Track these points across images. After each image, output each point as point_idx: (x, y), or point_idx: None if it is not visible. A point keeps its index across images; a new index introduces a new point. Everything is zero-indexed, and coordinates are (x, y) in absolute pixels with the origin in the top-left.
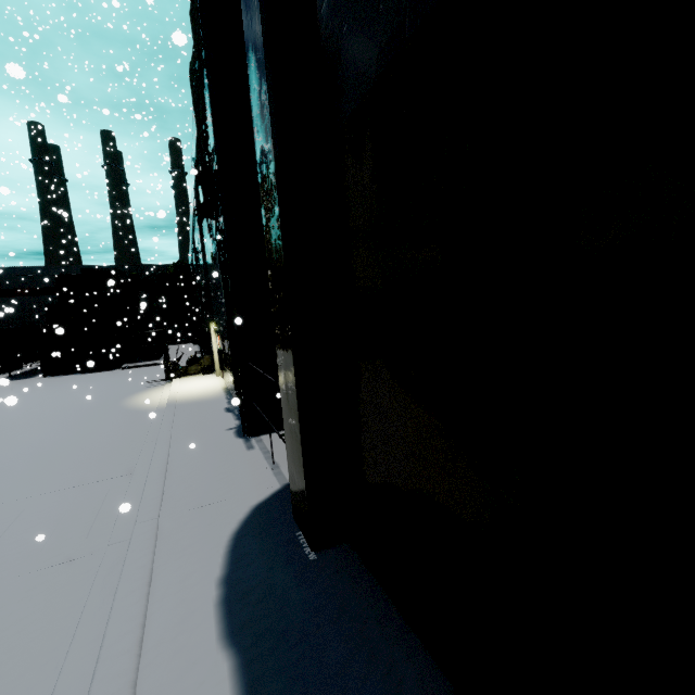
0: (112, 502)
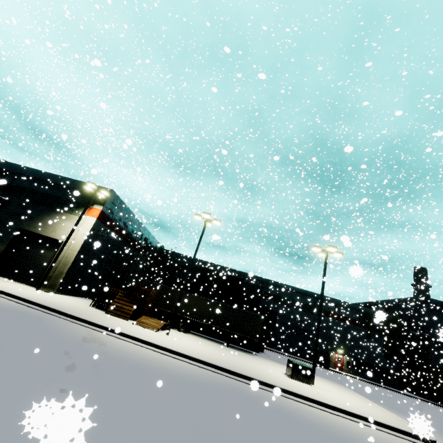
0: (426, 403)
